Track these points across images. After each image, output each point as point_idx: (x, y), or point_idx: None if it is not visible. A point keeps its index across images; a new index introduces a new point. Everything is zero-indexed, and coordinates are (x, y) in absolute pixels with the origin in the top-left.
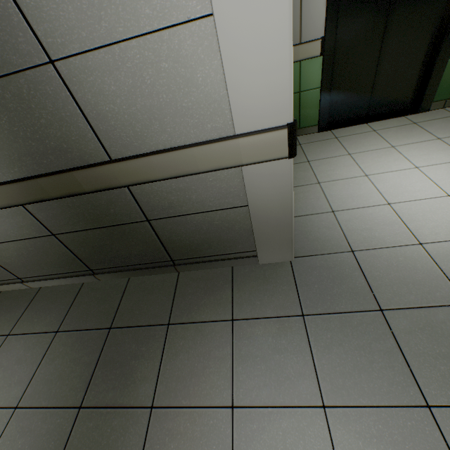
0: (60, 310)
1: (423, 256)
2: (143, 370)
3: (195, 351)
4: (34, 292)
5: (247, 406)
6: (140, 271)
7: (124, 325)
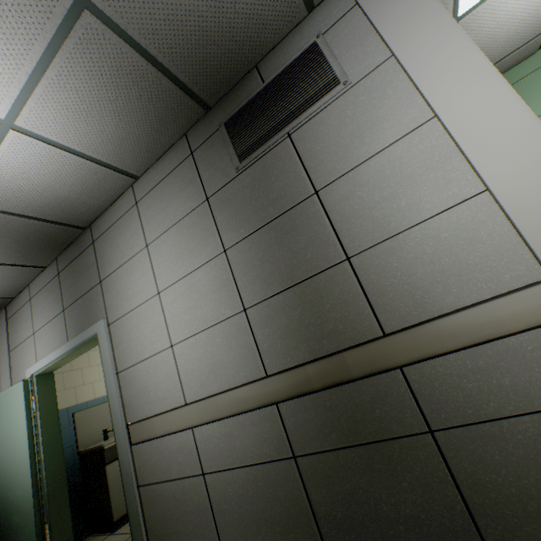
0: None
1: None
2: None
3: None
4: None
5: None
6: None
7: None
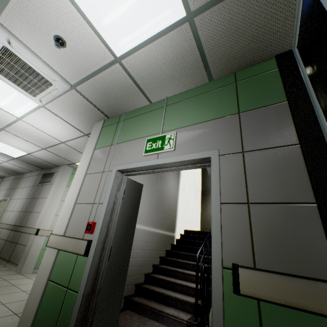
0: None
1: (32, 282)
2: None
3: None
4: None
5: None
6: (2, 262)
7: None
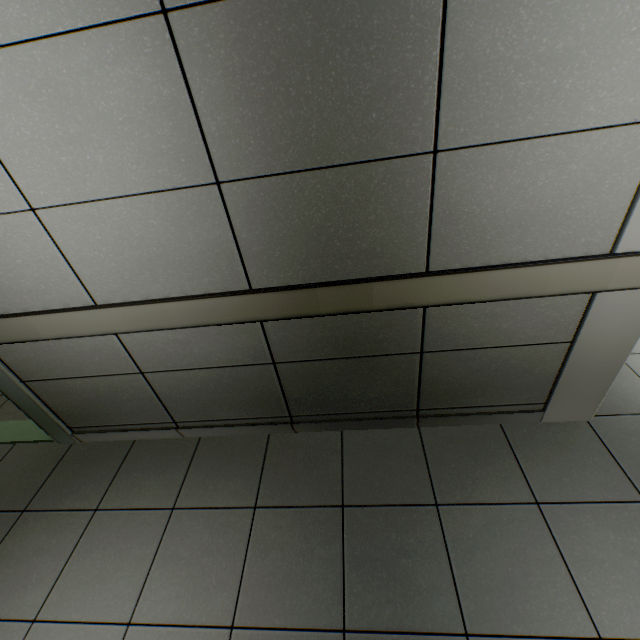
0: (246, 474)
1: None
2: (426, 575)
3: (498, 547)
4: (192, 445)
5: (623, 638)
6: (364, 423)
7: (363, 502)
